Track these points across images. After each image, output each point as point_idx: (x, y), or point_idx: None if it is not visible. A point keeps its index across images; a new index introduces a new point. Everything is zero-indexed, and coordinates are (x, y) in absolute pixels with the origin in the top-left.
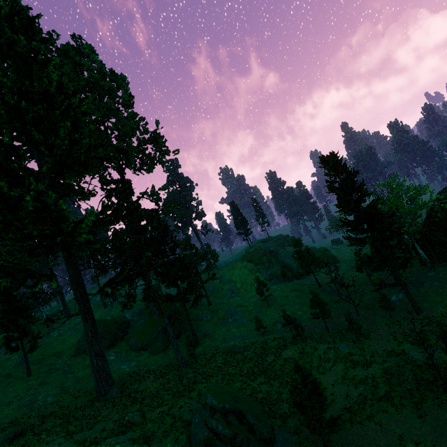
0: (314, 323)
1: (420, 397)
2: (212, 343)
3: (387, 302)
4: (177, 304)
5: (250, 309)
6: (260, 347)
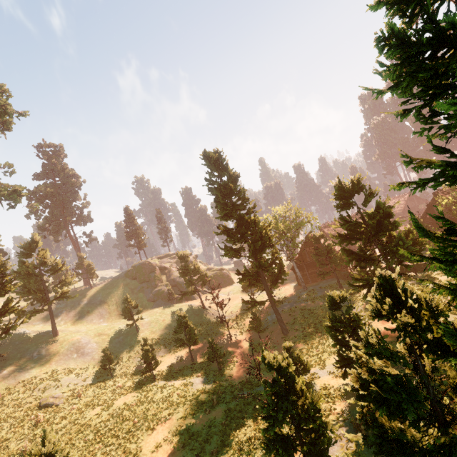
0: (183, 352)
1: (248, 454)
2: (22, 396)
3: (257, 323)
4: (3, 335)
5: (111, 339)
6: (92, 394)
